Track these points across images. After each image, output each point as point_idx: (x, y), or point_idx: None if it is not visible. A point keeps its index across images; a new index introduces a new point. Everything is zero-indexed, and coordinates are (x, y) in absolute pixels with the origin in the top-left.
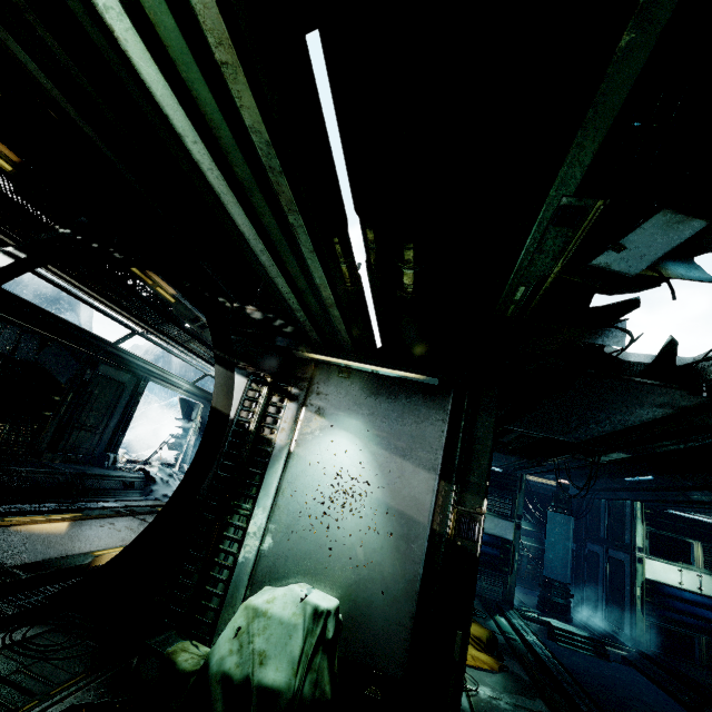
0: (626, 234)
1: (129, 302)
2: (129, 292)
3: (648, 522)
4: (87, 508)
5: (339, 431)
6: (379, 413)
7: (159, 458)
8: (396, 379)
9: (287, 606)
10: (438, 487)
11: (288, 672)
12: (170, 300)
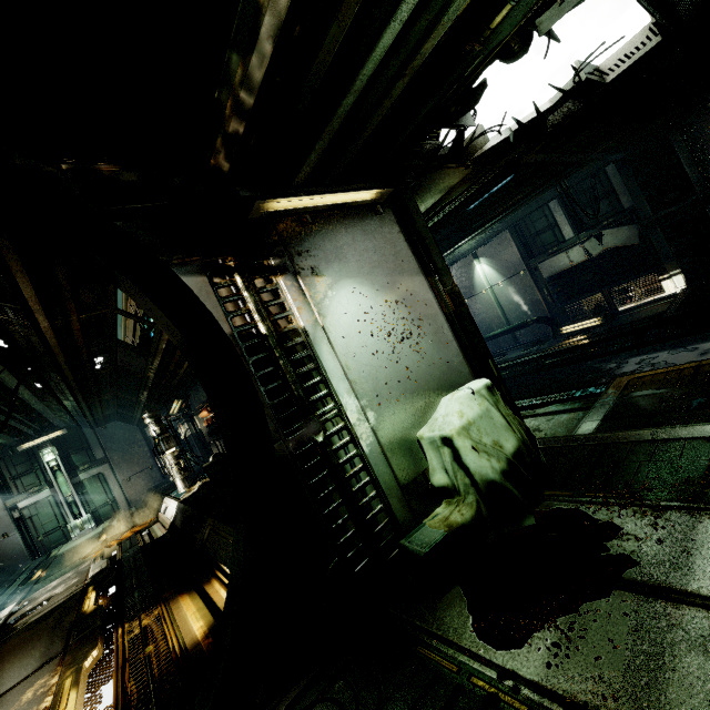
0: None
1: None
2: None
3: None
4: None
5: (345, 280)
6: (361, 247)
7: None
8: (350, 210)
9: (472, 406)
10: (430, 283)
11: (509, 434)
12: None
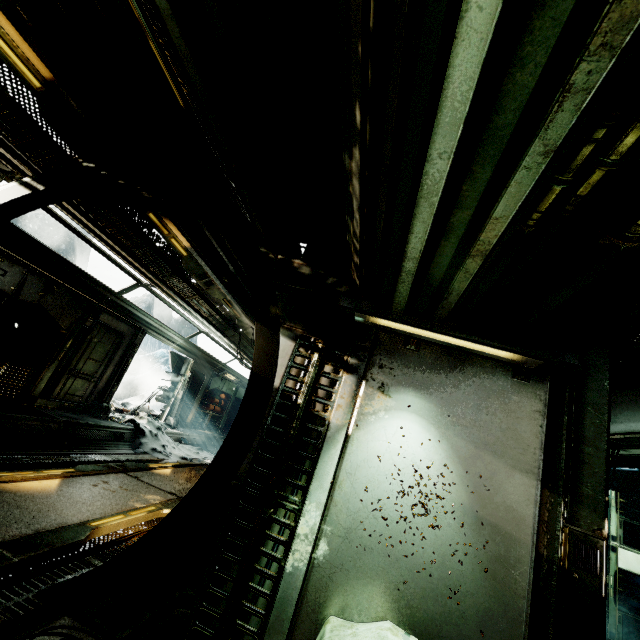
0: None
1: (141, 251)
2: (143, 240)
3: (621, 511)
4: (79, 462)
5: (409, 414)
6: (458, 396)
7: (143, 408)
8: (477, 357)
9: None
10: (541, 497)
11: None
12: (182, 253)
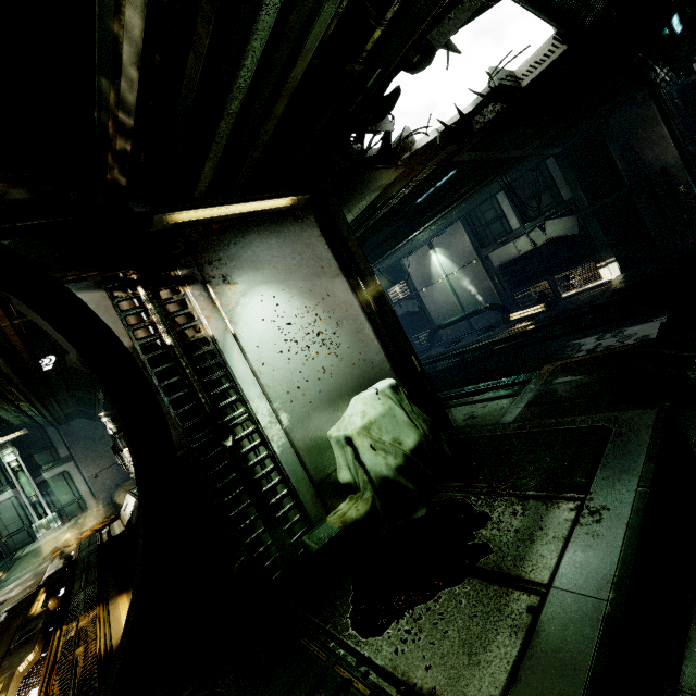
0: (457, 5)
1: None
2: None
3: None
4: None
5: (260, 287)
6: (278, 253)
7: None
8: (267, 217)
9: (376, 406)
10: (351, 285)
11: (411, 430)
12: None
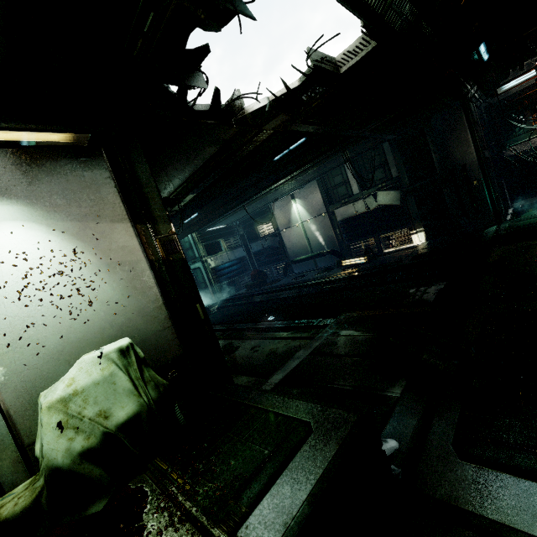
0: None
1: None
2: None
3: (201, 241)
4: None
5: (2, 223)
6: (41, 189)
7: None
8: (36, 149)
9: (92, 372)
10: (138, 231)
11: (132, 400)
12: None
